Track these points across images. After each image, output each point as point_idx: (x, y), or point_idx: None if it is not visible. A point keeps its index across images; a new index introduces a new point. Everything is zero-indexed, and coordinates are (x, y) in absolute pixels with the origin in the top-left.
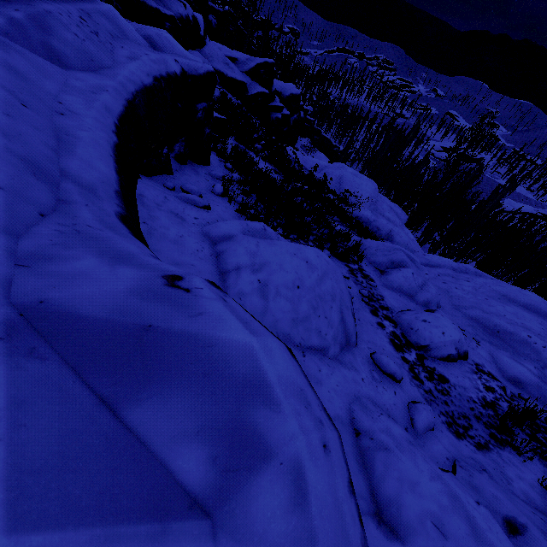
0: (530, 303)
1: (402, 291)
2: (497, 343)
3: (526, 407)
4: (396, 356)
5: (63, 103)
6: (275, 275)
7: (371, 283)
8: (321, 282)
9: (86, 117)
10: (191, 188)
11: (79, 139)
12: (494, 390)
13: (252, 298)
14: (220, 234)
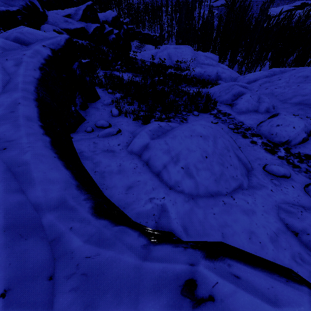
0: None
1: (249, 111)
2: None
3: None
4: (275, 159)
5: None
6: (189, 158)
7: (230, 117)
8: (216, 144)
9: (21, 138)
10: (102, 123)
11: (28, 163)
12: None
13: (185, 182)
14: (139, 148)
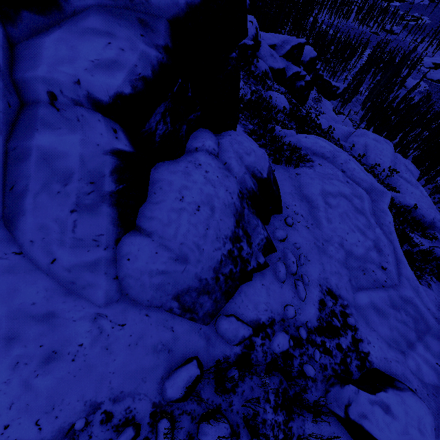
0: None
1: None
2: None
3: None
4: None
5: (429, 309)
6: None
7: None
8: None
9: (436, 313)
10: None
11: None
12: None
13: None
14: None
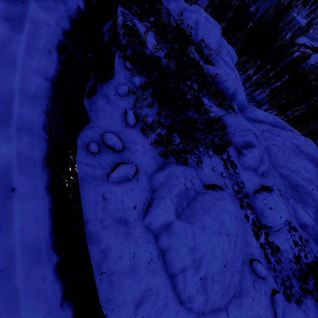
0: (310, 154)
1: (250, 168)
2: (296, 197)
3: (316, 260)
4: (258, 247)
5: None
6: (211, 266)
7: (236, 171)
8: (235, 246)
9: None
10: (114, 143)
11: None
12: (297, 243)
13: (198, 298)
14: (159, 225)
